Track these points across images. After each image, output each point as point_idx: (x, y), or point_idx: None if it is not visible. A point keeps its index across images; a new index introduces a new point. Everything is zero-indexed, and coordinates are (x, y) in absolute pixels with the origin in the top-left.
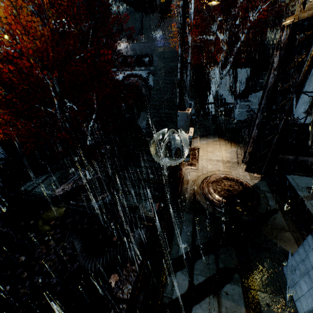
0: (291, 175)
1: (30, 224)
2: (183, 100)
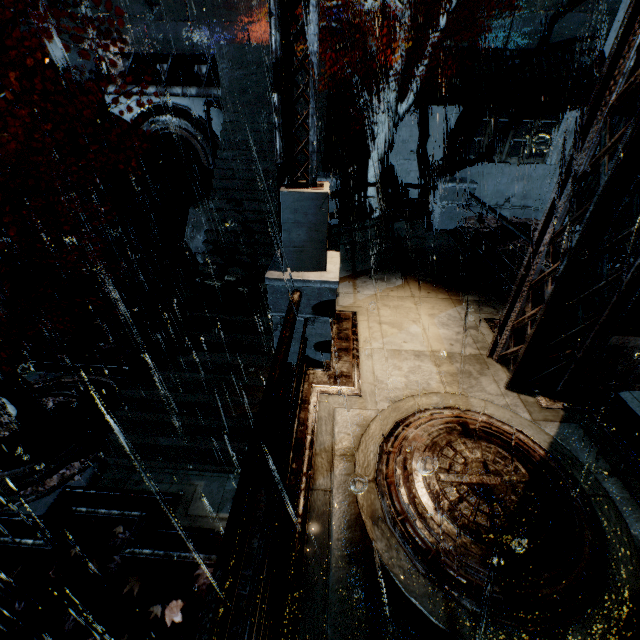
0: (631, 392)
1: None
2: (299, 144)
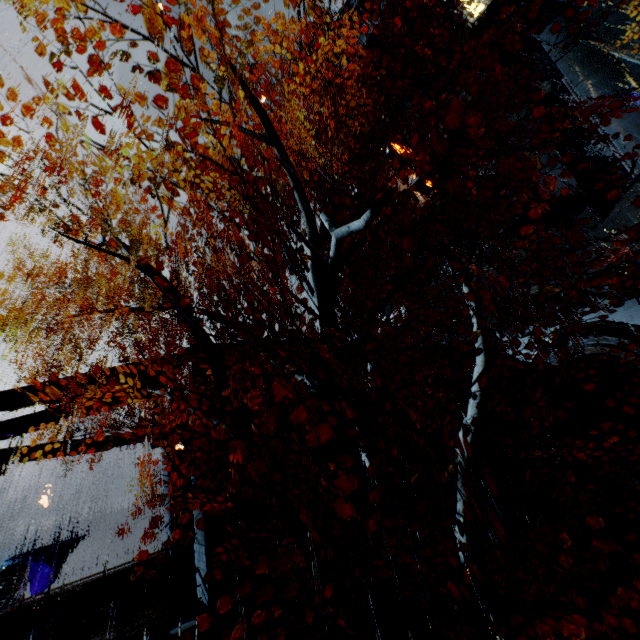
0: None
1: None
2: None
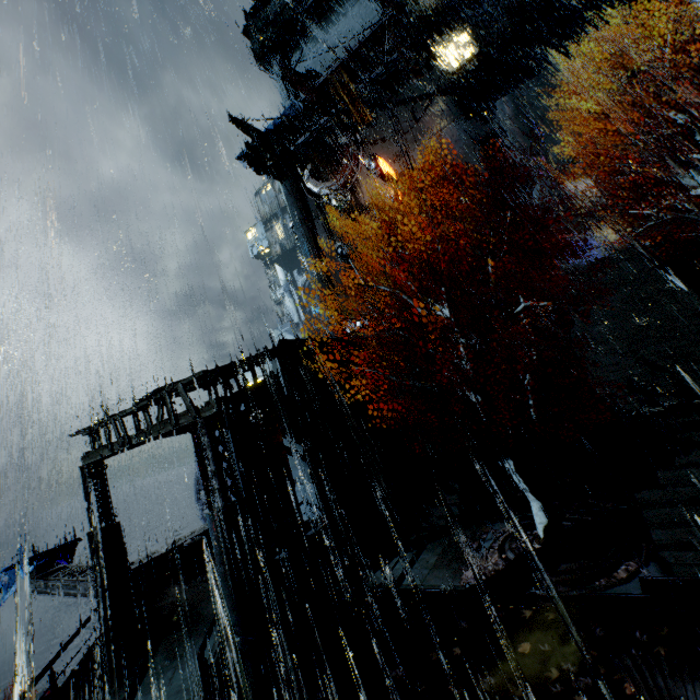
0: None
1: (455, 656)
2: None
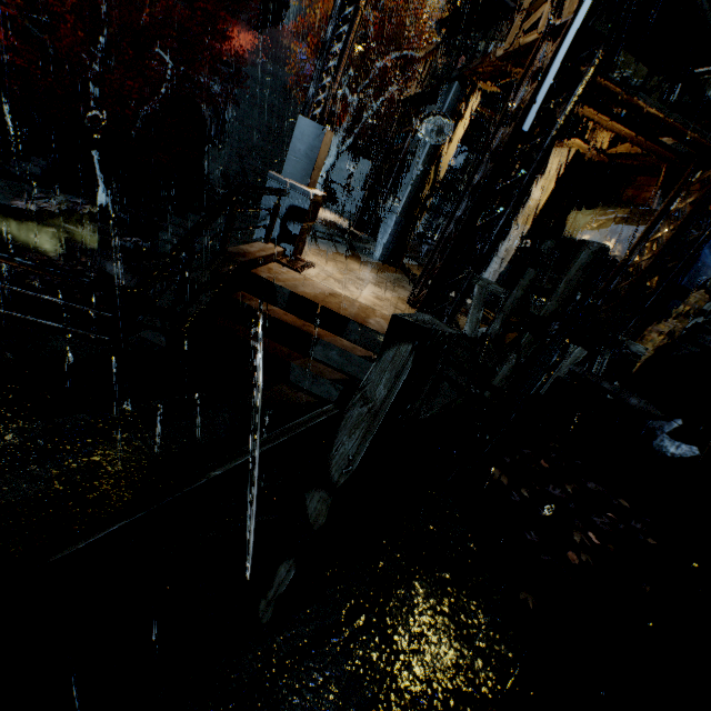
0: None
1: None
2: None
